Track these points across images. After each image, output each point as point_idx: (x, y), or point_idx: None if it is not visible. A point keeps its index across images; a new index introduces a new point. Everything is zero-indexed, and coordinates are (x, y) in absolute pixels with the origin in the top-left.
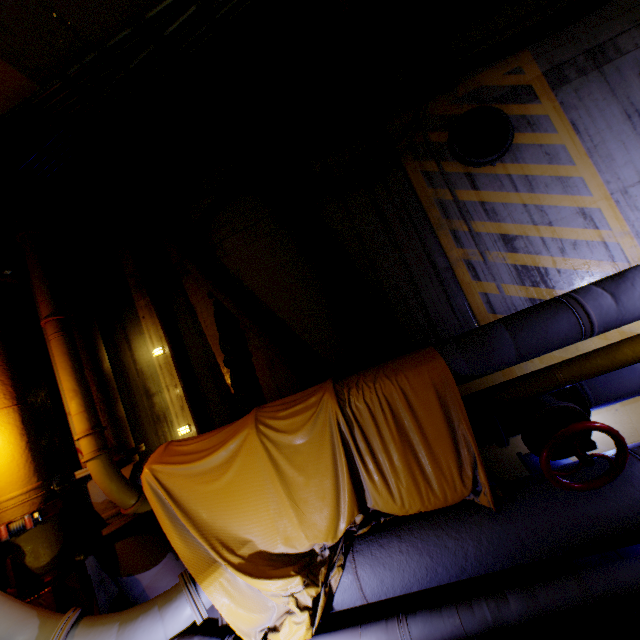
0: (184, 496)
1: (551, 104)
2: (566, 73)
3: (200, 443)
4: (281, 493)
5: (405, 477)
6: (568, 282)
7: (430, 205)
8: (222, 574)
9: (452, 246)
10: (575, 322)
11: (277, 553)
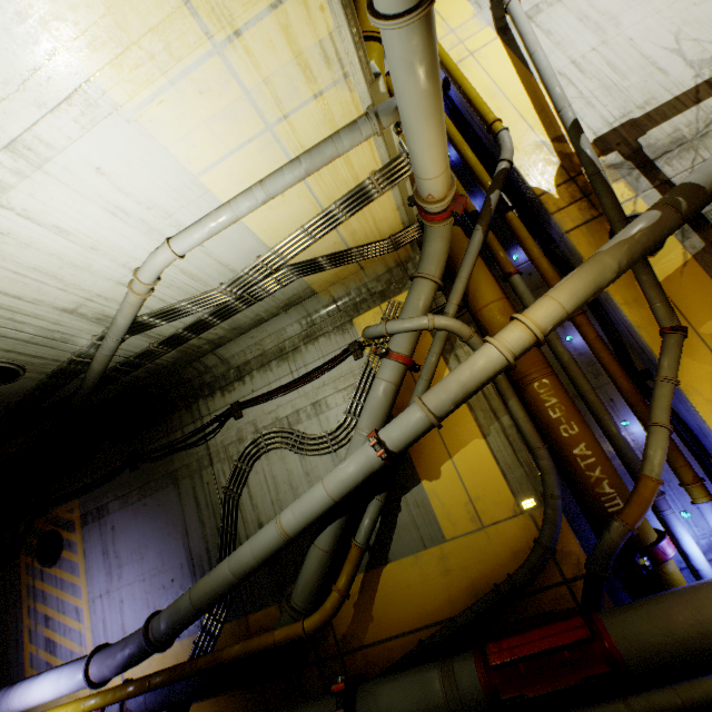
0: None
1: (80, 535)
2: (89, 518)
3: None
4: None
5: None
6: (64, 654)
7: (25, 585)
8: None
9: (27, 616)
10: None
11: None
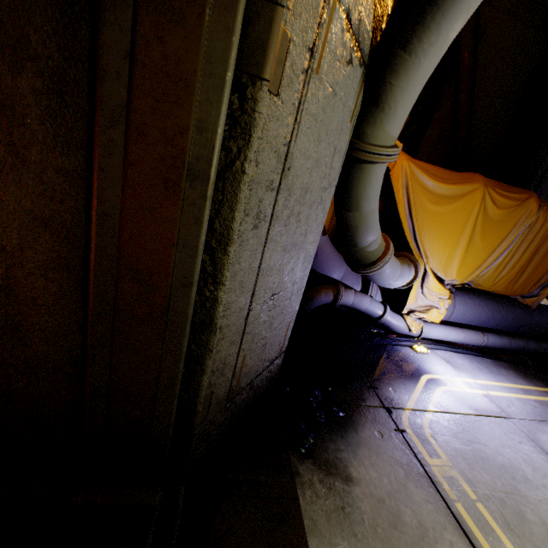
0: (414, 201)
1: None
2: None
3: (433, 169)
4: (466, 241)
5: (515, 272)
6: None
7: None
8: (422, 267)
9: None
10: None
11: (434, 273)
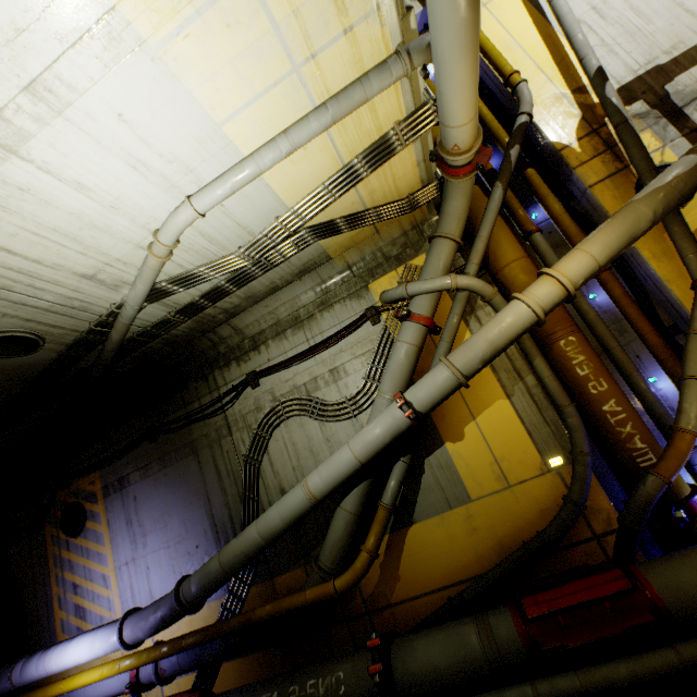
0: None
1: (103, 506)
2: (110, 489)
3: None
4: None
5: None
6: (93, 619)
7: (51, 555)
8: None
9: (55, 584)
10: (8, 680)
11: None
